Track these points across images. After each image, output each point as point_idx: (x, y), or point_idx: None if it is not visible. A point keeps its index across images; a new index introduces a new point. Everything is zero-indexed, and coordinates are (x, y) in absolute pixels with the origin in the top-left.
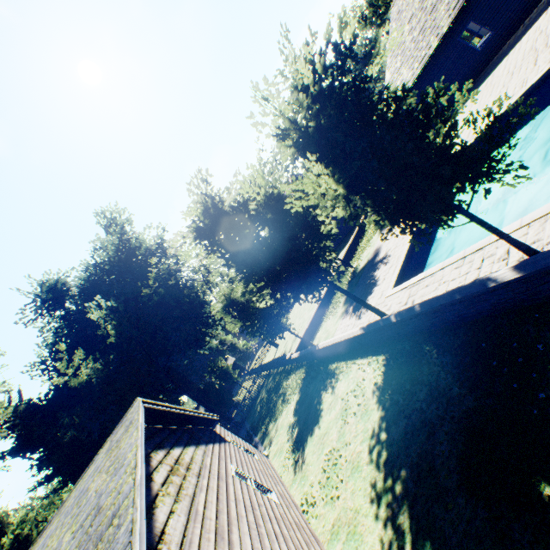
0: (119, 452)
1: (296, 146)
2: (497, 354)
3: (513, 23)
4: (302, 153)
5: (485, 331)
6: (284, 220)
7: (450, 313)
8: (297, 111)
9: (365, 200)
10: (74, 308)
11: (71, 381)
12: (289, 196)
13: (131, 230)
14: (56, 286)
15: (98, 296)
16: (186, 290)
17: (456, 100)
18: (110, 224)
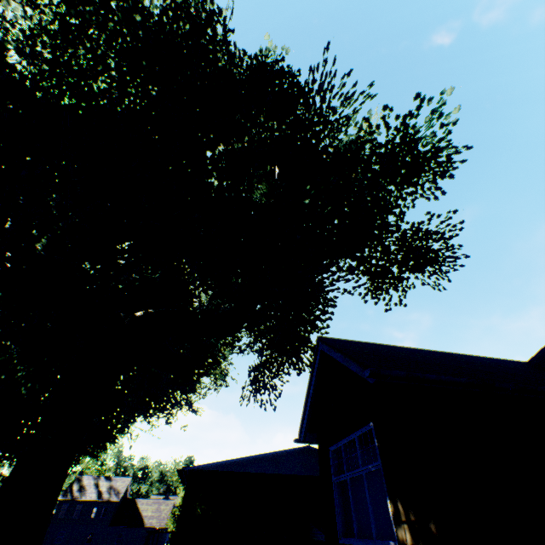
0: None
1: None
2: None
3: None
4: None
5: None
6: None
7: None
8: None
9: None
10: None
11: None
12: None
13: None
14: None
15: None
16: None
17: None
18: None
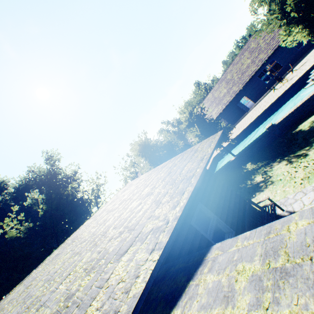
0: (145, 175)
1: (189, 124)
2: (232, 176)
3: (233, 122)
4: (188, 127)
5: (229, 175)
6: (171, 150)
7: (221, 174)
8: (189, 117)
9: (203, 138)
10: (1, 202)
11: (6, 234)
12: (173, 144)
13: (58, 164)
14: (0, 184)
15: (37, 190)
16: (86, 198)
17: (221, 125)
18: (48, 158)
